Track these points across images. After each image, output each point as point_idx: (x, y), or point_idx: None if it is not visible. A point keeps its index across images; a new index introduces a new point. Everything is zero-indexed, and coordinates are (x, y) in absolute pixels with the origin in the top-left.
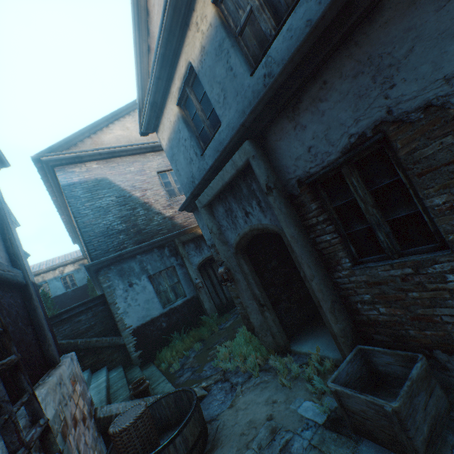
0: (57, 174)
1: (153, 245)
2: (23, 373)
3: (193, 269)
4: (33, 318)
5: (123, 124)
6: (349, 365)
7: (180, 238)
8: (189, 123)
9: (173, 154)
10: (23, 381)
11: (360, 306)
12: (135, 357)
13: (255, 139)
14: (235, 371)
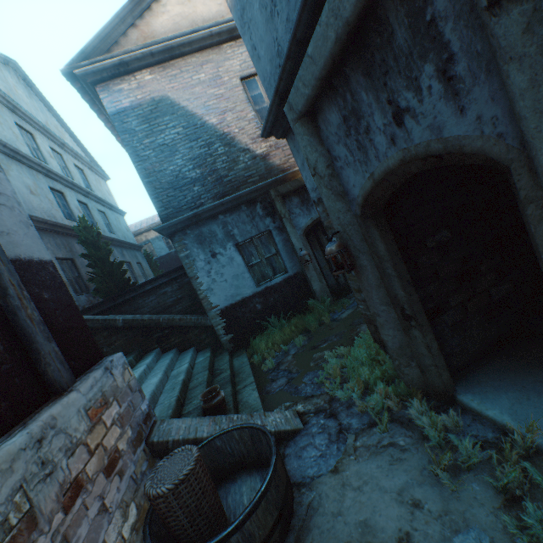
0: (100, 97)
1: (239, 200)
2: None
3: (297, 235)
4: (15, 324)
5: None
6: None
7: (277, 189)
8: None
9: (242, 10)
10: None
11: None
12: (225, 341)
13: None
14: (347, 403)
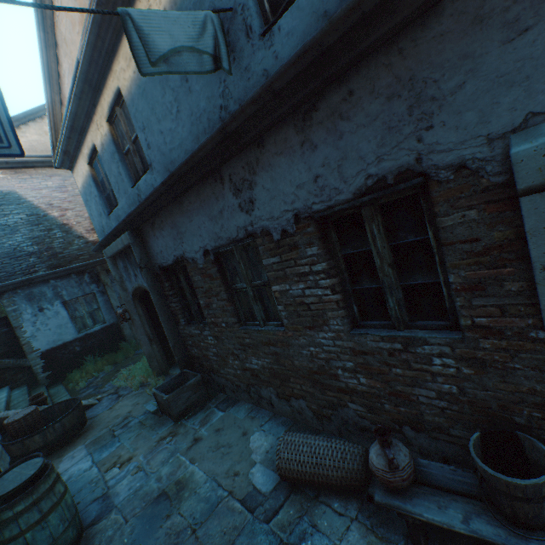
0: None
1: (71, 270)
2: None
3: (116, 297)
4: None
5: (40, 127)
6: (173, 380)
7: (104, 266)
8: (100, 183)
9: (87, 200)
10: None
11: (189, 347)
12: (42, 377)
13: (136, 230)
14: (126, 387)
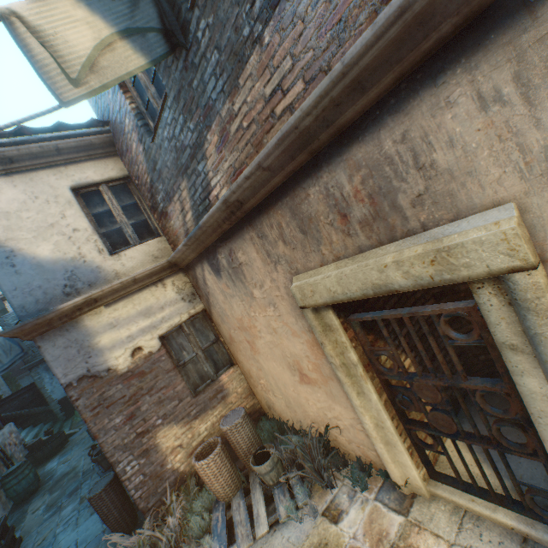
0: None
1: None
2: None
3: None
4: None
5: None
6: None
7: None
8: None
9: None
10: None
11: None
12: (61, 415)
13: None
14: None
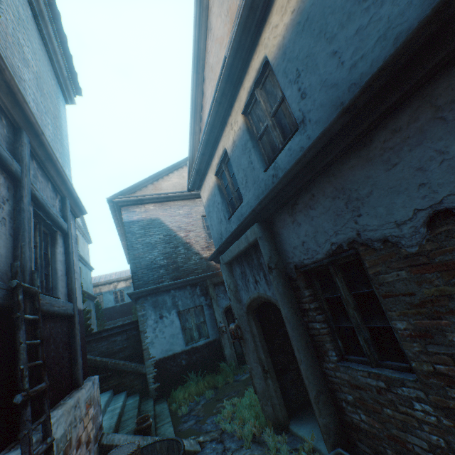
0: (122, 213)
1: (187, 282)
2: (47, 398)
3: (219, 311)
4: (72, 343)
5: (180, 173)
6: None
7: (212, 279)
8: (223, 191)
9: (209, 211)
10: (46, 404)
11: (345, 405)
12: (152, 388)
13: (264, 221)
14: (232, 434)
